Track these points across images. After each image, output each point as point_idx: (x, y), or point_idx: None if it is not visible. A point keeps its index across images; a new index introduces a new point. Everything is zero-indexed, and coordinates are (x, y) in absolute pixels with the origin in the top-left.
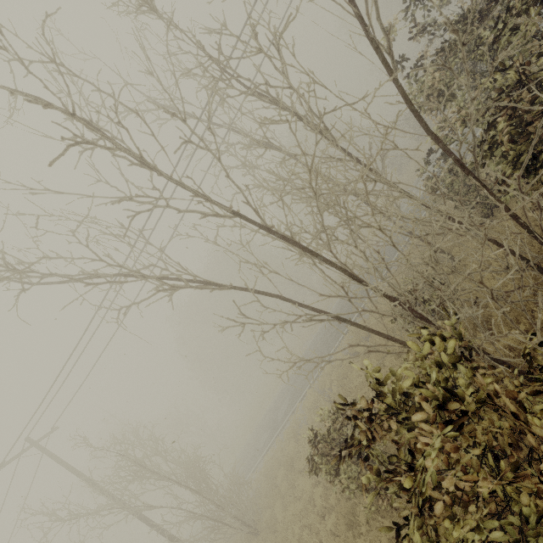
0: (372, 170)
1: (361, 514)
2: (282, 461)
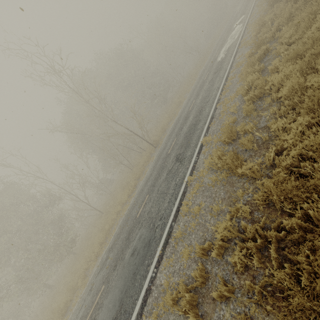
0: None
1: None
2: None
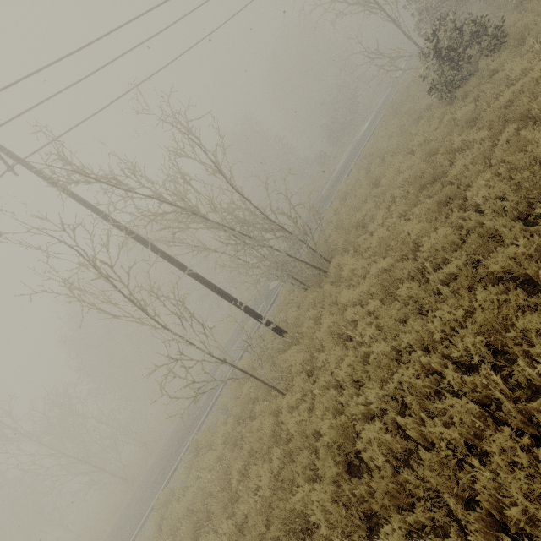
0: None
1: (482, 62)
2: (333, 224)
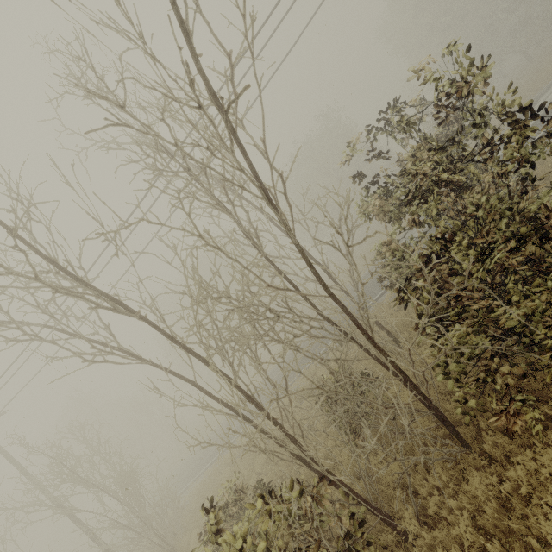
0: (296, 287)
1: None
2: (213, 487)
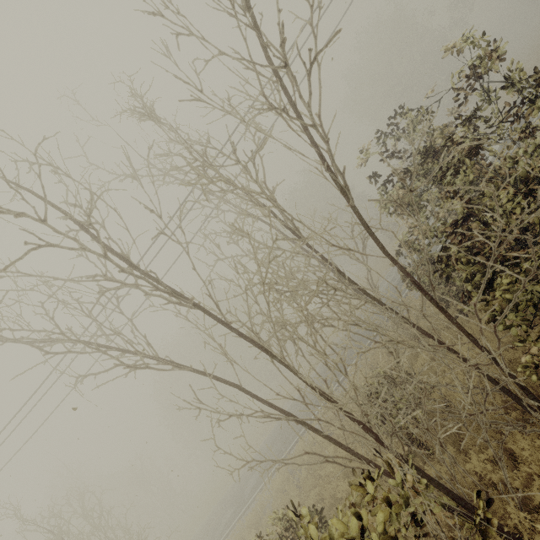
0: (340, 270)
1: None
2: None
